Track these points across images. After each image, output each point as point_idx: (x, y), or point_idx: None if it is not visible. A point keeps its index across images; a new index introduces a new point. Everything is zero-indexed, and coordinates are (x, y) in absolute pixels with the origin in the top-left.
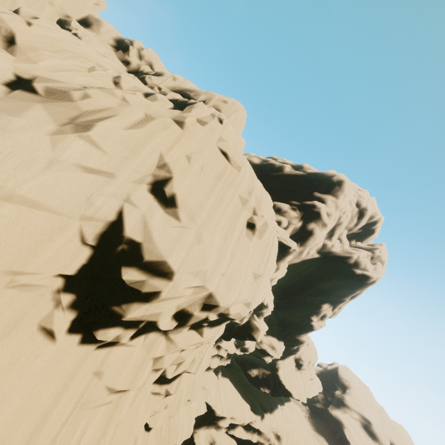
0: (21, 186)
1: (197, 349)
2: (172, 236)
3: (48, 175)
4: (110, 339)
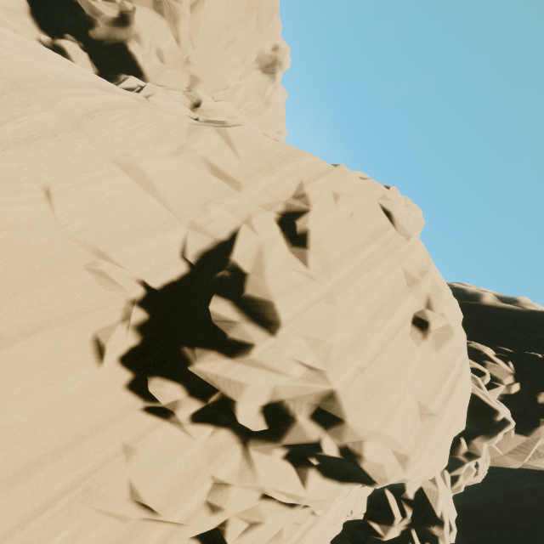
0: (144, 159)
1: (291, 512)
2: (292, 279)
3: (174, 162)
4: (164, 401)
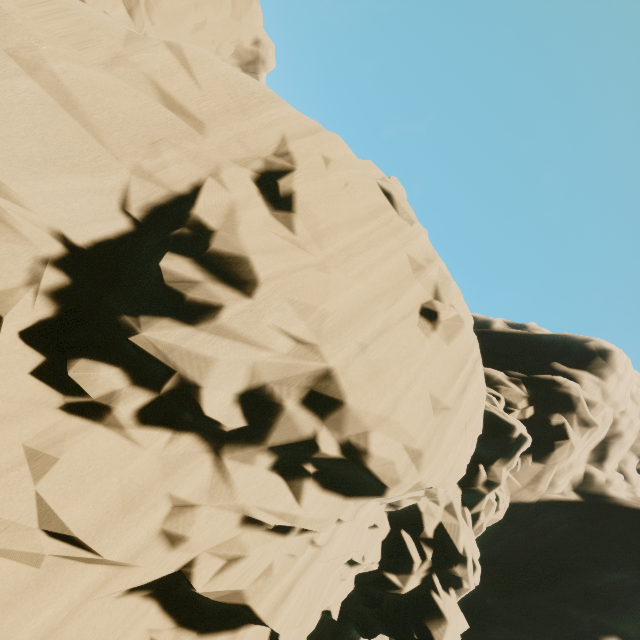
0: (58, 59)
1: (283, 540)
2: (274, 242)
3: (106, 76)
4: (94, 392)
